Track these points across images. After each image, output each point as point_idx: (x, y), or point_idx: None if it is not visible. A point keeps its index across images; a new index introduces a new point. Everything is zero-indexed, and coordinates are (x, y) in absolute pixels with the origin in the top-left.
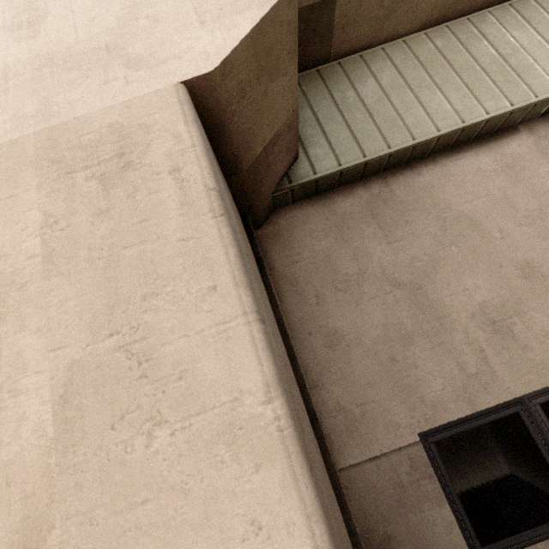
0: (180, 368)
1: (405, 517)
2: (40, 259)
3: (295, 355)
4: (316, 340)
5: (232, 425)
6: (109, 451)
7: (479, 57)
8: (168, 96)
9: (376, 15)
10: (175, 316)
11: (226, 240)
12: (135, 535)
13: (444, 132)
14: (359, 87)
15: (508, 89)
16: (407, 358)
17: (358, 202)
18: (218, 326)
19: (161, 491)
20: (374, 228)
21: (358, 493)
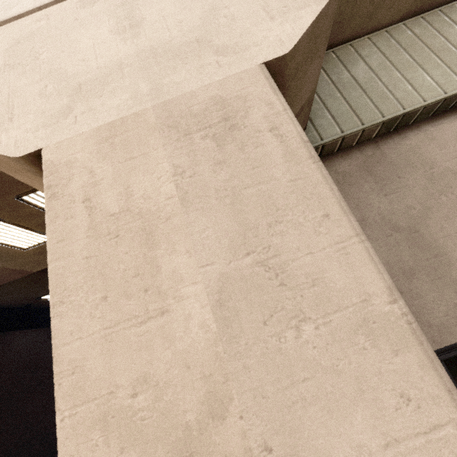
0: (312, 277)
1: None
2: (177, 199)
3: None
4: None
5: (366, 320)
6: (266, 342)
7: (453, 40)
8: (255, 74)
9: (366, 11)
10: (298, 238)
11: (328, 179)
12: (302, 406)
13: (430, 102)
14: (352, 70)
15: None
16: (411, 289)
17: (355, 163)
18: (336, 245)
19: (317, 371)
20: (371, 183)
21: None
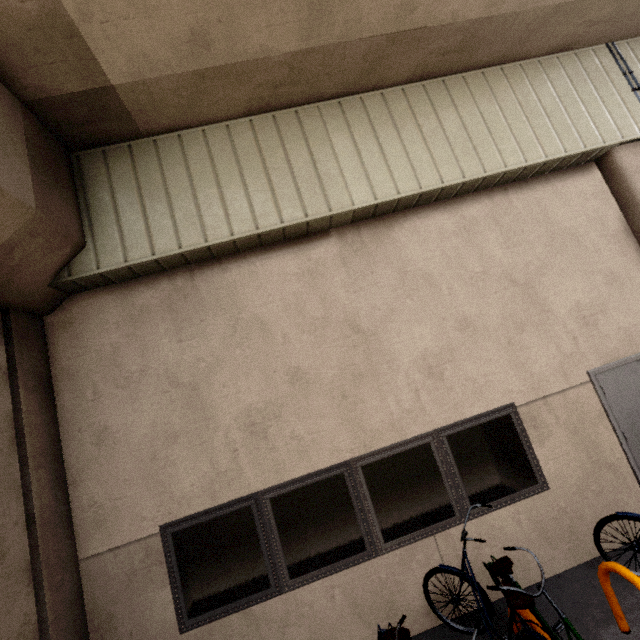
0: None
1: (130, 599)
2: None
3: (28, 461)
4: (85, 437)
5: None
6: None
7: (294, 158)
8: None
9: (178, 102)
10: None
11: None
12: None
13: (237, 237)
14: (168, 174)
15: (308, 198)
16: (167, 456)
17: (159, 295)
18: None
19: None
20: (168, 324)
21: (92, 580)
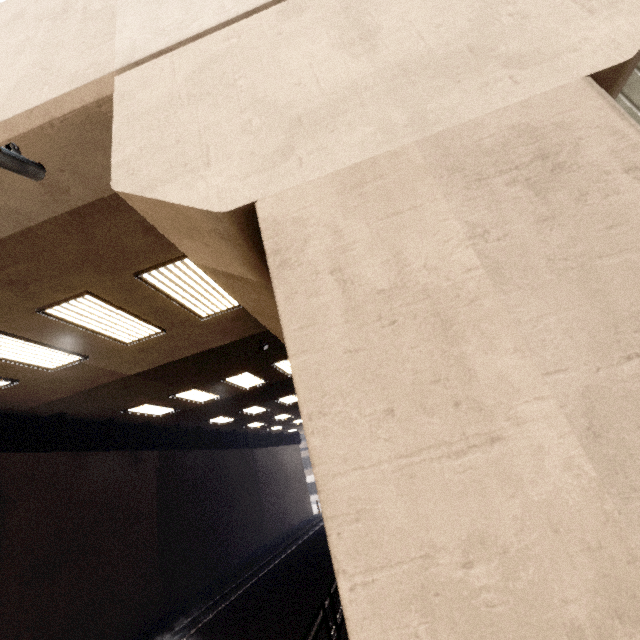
0: None
1: None
2: (483, 272)
3: None
4: None
5: None
6: None
7: None
8: (580, 91)
9: None
10: None
11: None
12: None
13: None
14: (634, 96)
15: None
16: None
17: None
18: None
19: None
20: None
21: None
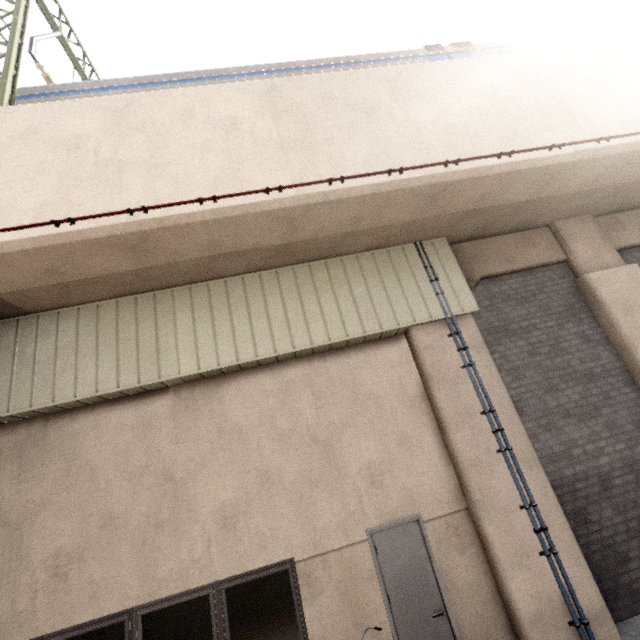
0: None
1: None
2: None
3: None
4: None
5: None
6: None
7: (142, 333)
8: None
9: (51, 297)
10: None
11: None
12: None
13: (79, 399)
14: (41, 343)
15: (145, 367)
16: None
17: (15, 440)
18: None
19: None
20: (14, 467)
21: None
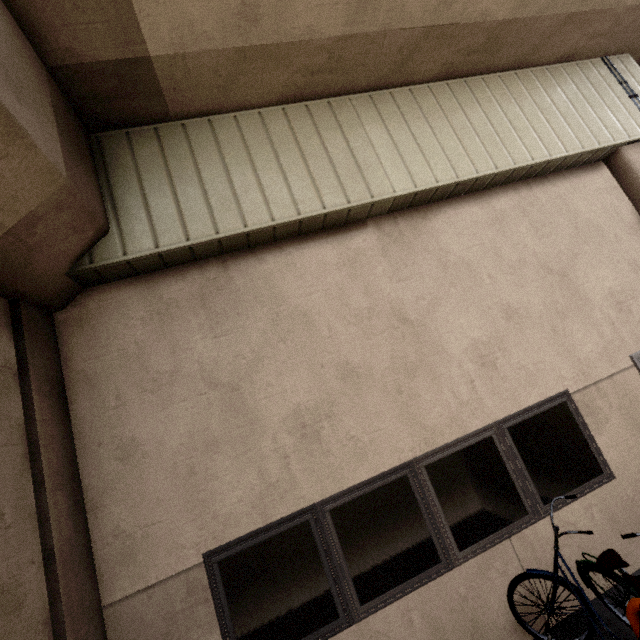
0: None
1: None
2: None
3: (44, 481)
4: (107, 452)
5: None
6: None
7: (330, 146)
8: None
9: (214, 82)
10: None
11: None
12: None
13: (279, 222)
14: (200, 157)
15: (349, 185)
16: (208, 468)
17: (189, 287)
18: None
19: None
20: (201, 319)
21: (120, 632)
